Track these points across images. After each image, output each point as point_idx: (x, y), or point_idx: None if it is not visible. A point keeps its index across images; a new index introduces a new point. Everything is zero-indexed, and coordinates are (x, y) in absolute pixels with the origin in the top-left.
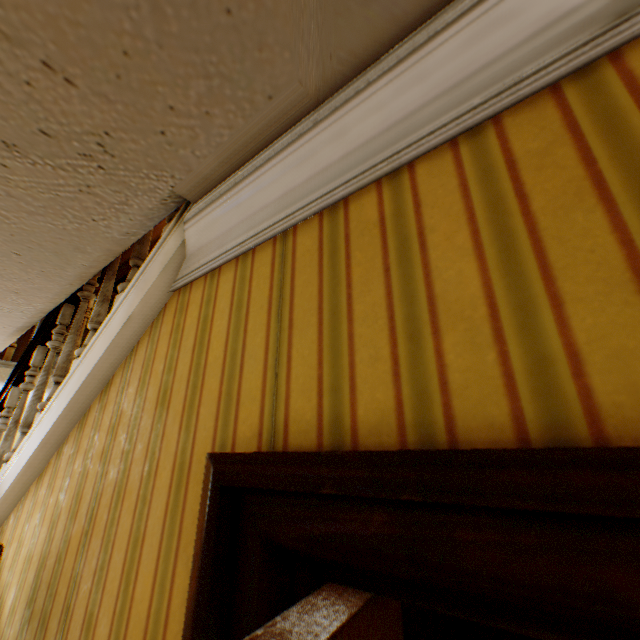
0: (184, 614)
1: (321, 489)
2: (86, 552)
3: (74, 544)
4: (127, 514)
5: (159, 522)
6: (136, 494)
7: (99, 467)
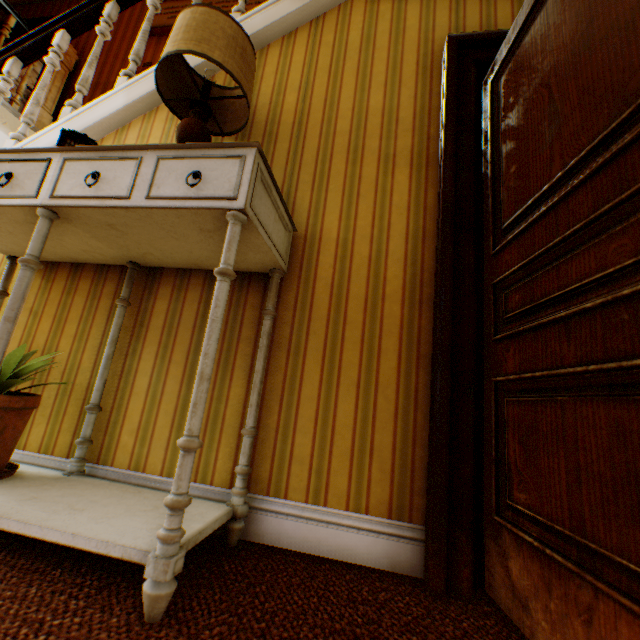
0: (410, 102)
1: (505, 37)
2: (308, 103)
3: (290, 103)
4: (349, 84)
5: (381, 82)
6: (355, 76)
7: (303, 71)
